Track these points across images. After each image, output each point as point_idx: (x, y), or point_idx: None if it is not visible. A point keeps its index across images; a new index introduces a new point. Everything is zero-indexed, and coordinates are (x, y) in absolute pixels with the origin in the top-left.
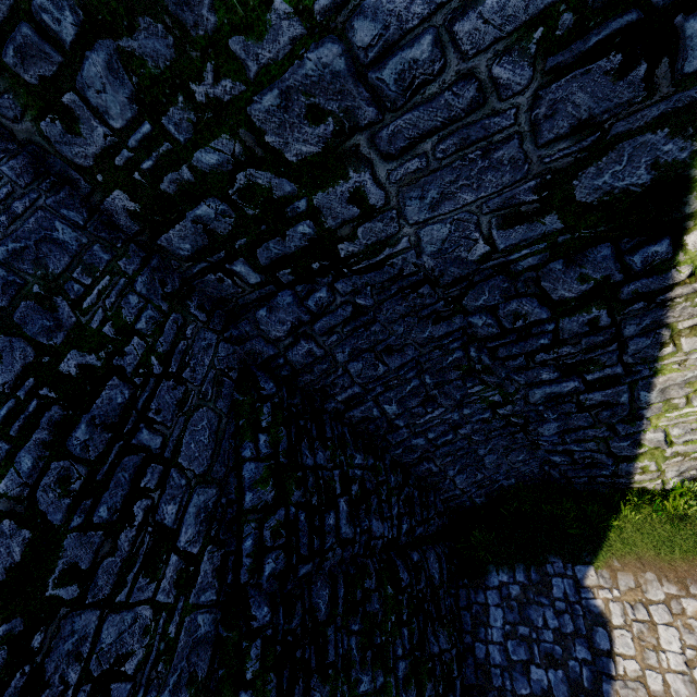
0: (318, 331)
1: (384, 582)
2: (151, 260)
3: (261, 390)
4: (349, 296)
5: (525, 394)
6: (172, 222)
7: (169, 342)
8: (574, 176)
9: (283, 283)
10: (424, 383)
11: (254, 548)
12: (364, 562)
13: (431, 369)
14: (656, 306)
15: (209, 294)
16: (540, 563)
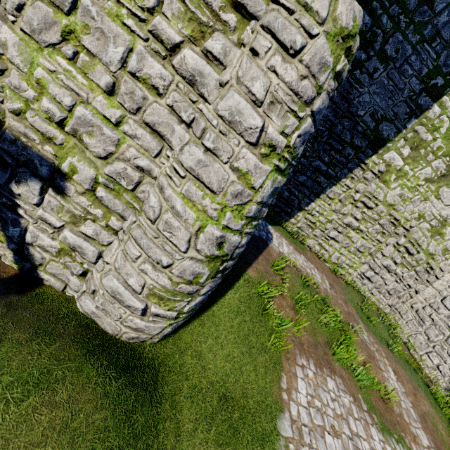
0: None
1: None
2: None
3: None
4: None
5: (313, 161)
6: (361, 5)
7: None
8: (385, 121)
9: None
10: None
11: None
12: None
13: None
14: (357, 165)
15: None
16: None
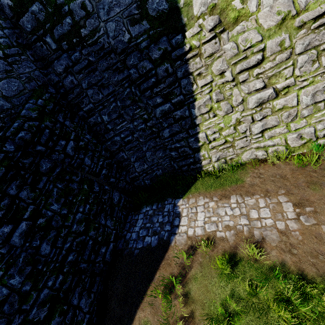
0: (75, 70)
1: (84, 183)
2: (15, 30)
3: (48, 90)
4: (87, 56)
5: (155, 113)
6: (24, 13)
7: (11, 53)
8: (146, 3)
9: (64, 50)
10: (118, 107)
11: (18, 126)
12: (76, 172)
13: (120, 98)
14: (185, 63)
15: (38, 54)
16: (163, 201)
